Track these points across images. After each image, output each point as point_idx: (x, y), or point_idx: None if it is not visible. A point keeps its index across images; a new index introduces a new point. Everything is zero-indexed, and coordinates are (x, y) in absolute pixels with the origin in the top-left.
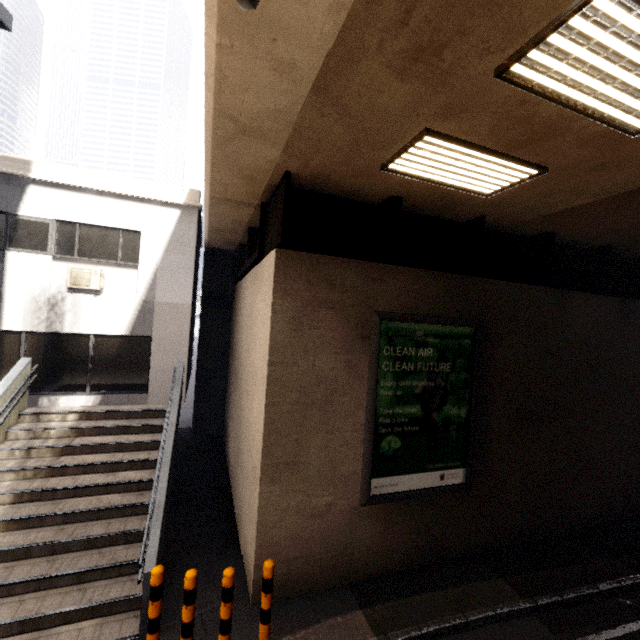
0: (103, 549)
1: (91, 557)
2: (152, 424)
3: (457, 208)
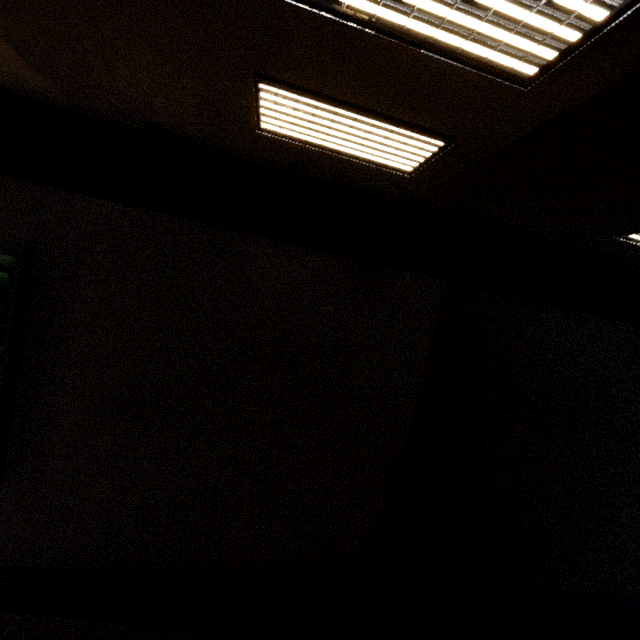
0: None
1: None
2: None
3: None
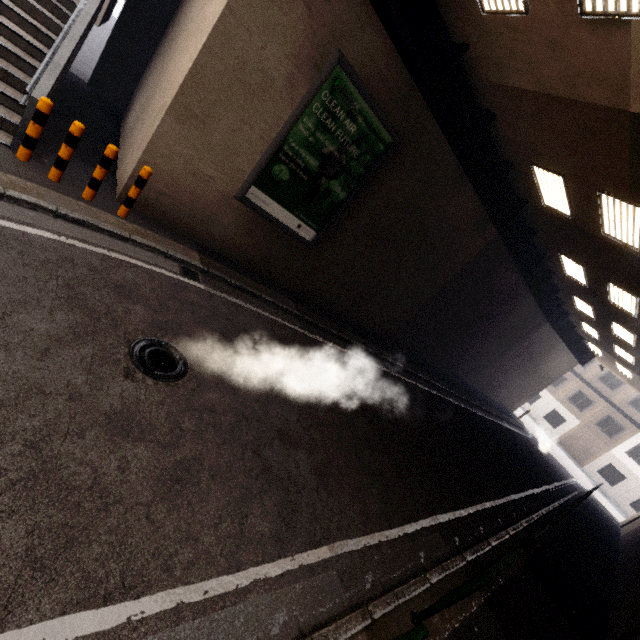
0: None
1: None
2: (57, 5)
3: (460, 13)
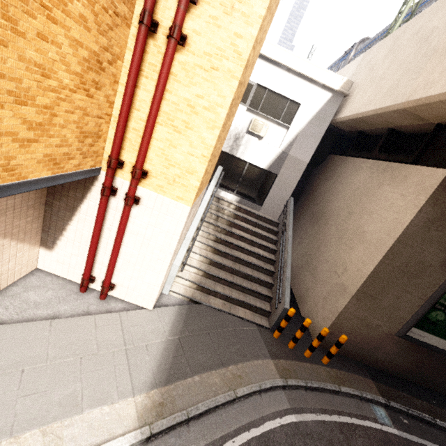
0: (250, 282)
1: (247, 283)
2: (269, 228)
3: None
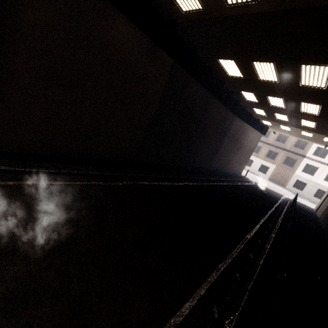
0: None
1: None
2: None
3: None
